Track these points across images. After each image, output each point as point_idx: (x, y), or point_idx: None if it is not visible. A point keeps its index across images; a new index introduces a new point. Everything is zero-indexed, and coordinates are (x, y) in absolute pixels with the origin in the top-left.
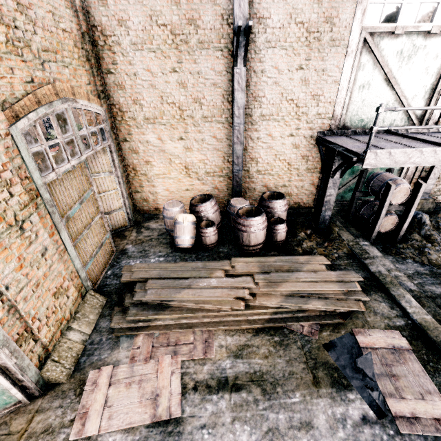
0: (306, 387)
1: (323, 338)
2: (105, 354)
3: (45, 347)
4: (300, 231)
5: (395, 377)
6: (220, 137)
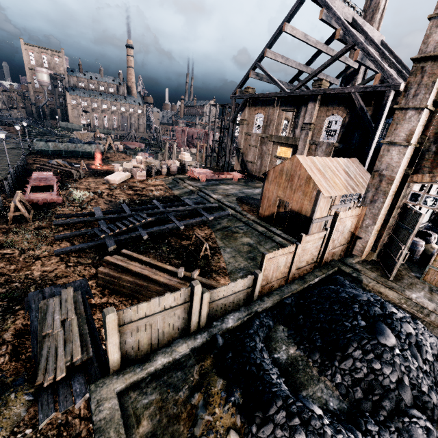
0: None
1: None
2: None
3: None
4: None
5: None
6: None
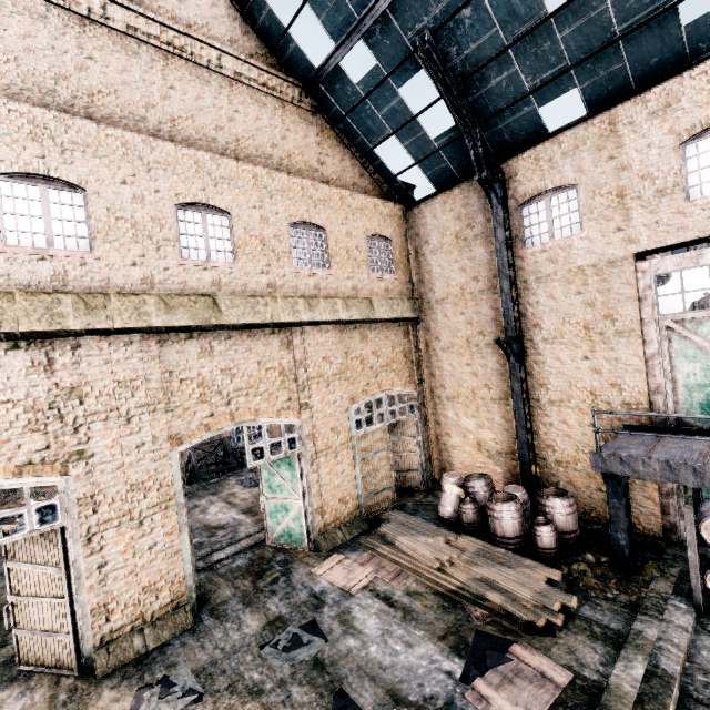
0: (431, 634)
1: (484, 627)
2: (347, 551)
3: (324, 526)
4: (592, 553)
5: (510, 682)
6: (509, 418)
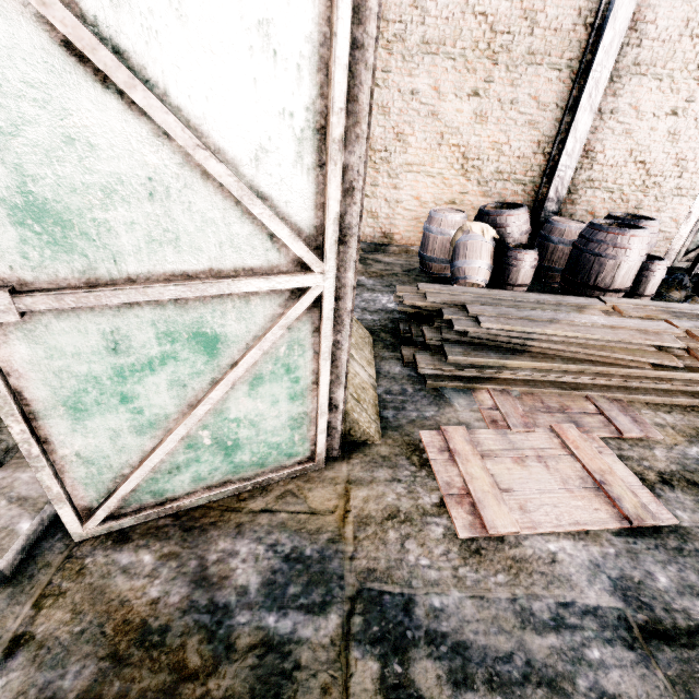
0: None
1: None
2: (430, 411)
3: None
4: (667, 290)
5: None
6: (546, 100)
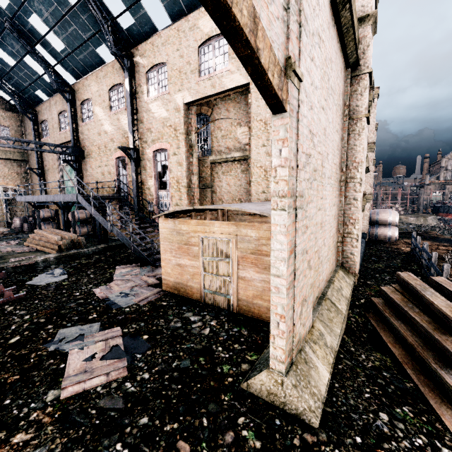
0: None
1: None
2: None
3: None
4: None
5: None
6: None
